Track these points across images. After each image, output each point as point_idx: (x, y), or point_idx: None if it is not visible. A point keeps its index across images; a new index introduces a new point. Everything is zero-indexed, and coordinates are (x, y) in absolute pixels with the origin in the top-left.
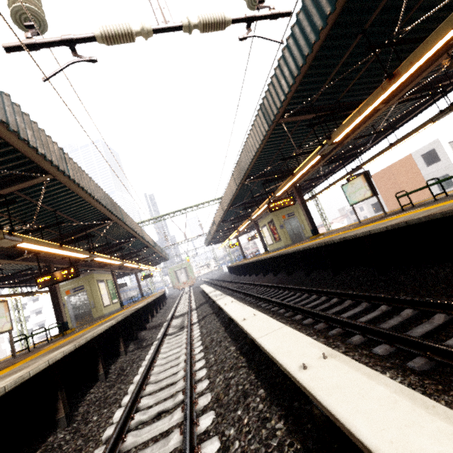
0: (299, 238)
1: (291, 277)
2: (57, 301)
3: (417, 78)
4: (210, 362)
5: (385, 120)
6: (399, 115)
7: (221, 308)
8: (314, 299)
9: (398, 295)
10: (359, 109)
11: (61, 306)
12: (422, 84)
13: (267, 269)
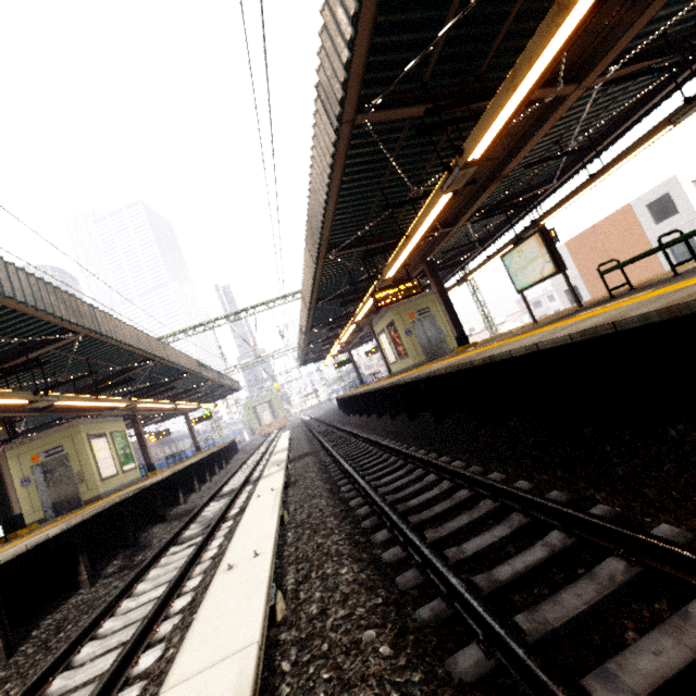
0: (438, 350)
1: (415, 424)
2: (1, 478)
3: (642, 16)
4: (162, 662)
5: (581, 131)
6: (607, 118)
7: (249, 504)
8: (431, 484)
9: (593, 496)
10: (512, 73)
11: (9, 487)
12: (651, 37)
13: (384, 406)
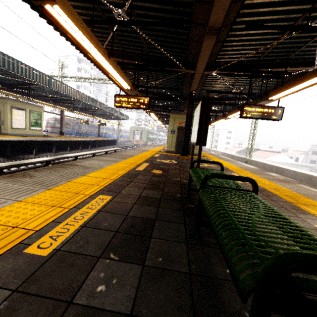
0: None
1: None
2: None
3: None
4: None
5: None
6: None
7: None
8: None
9: None
10: None
11: None
12: None
13: None
